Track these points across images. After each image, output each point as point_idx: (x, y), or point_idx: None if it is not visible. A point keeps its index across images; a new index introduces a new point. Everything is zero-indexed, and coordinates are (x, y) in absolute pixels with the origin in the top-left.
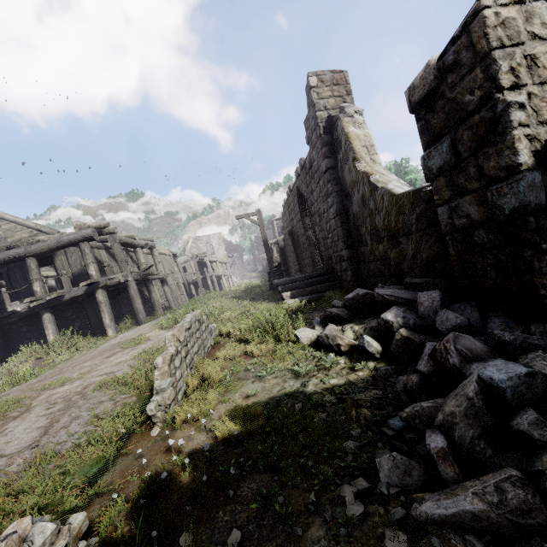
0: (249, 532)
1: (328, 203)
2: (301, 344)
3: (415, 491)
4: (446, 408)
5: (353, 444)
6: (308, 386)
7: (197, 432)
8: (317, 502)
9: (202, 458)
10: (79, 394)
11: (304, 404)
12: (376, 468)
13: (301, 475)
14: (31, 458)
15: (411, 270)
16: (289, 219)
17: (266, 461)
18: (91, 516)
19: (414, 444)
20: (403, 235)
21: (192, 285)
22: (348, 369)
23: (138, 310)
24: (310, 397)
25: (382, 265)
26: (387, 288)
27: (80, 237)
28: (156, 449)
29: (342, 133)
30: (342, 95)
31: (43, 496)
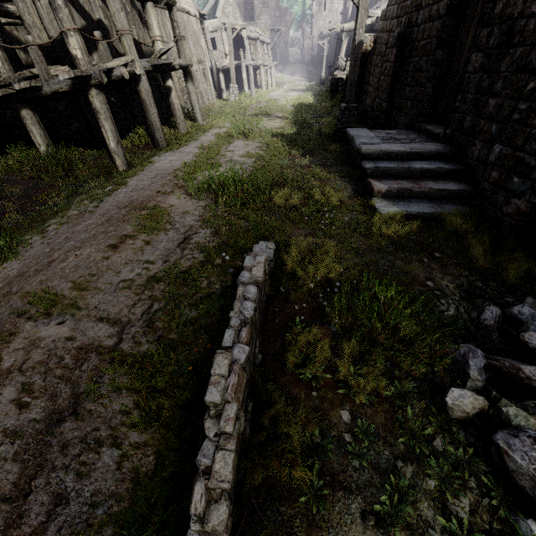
0: None
1: None
2: (444, 412)
3: None
4: None
5: None
6: None
7: None
8: None
9: None
10: (66, 382)
11: None
12: None
13: None
14: None
15: None
16: (411, 2)
17: None
18: None
19: None
20: None
21: (222, 73)
22: None
23: (153, 126)
24: None
25: None
26: None
27: None
28: None
29: None
30: None
31: None
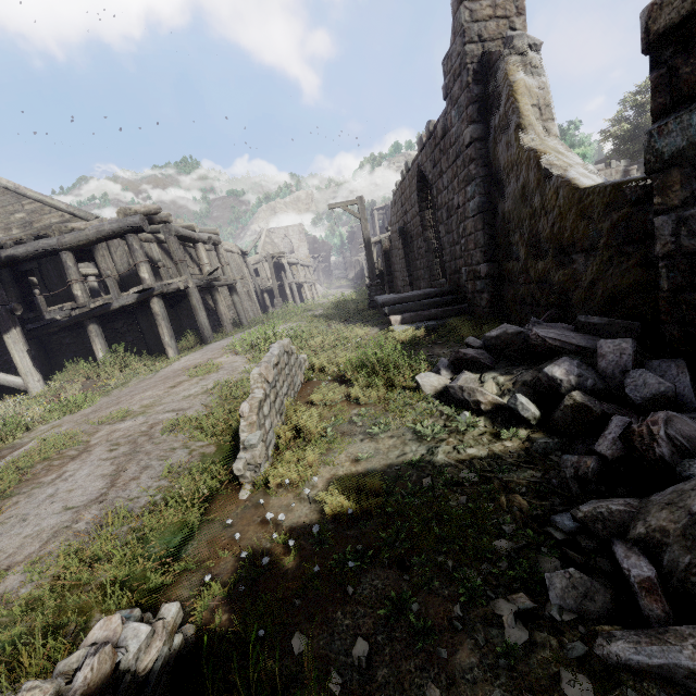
0: (379, 644)
1: (466, 194)
2: (422, 393)
3: (599, 622)
4: (652, 519)
5: (507, 544)
6: (437, 455)
7: (296, 502)
8: (464, 618)
9: (307, 537)
10: (146, 435)
11: (434, 479)
12: (541, 582)
13: (440, 579)
14: (100, 516)
15: (584, 302)
16: (401, 211)
17: (391, 553)
18: (181, 595)
19: (593, 556)
20: (581, 251)
21: (266, 293)
22: (490, 436)
23: (202, 326)
24: (442, 471)
25: (537, 290)
26: (547, 326)
27: (126, 226)
28: (248, 519)
29: (504, 83)
30: (509, 15)
31: (121, 566)
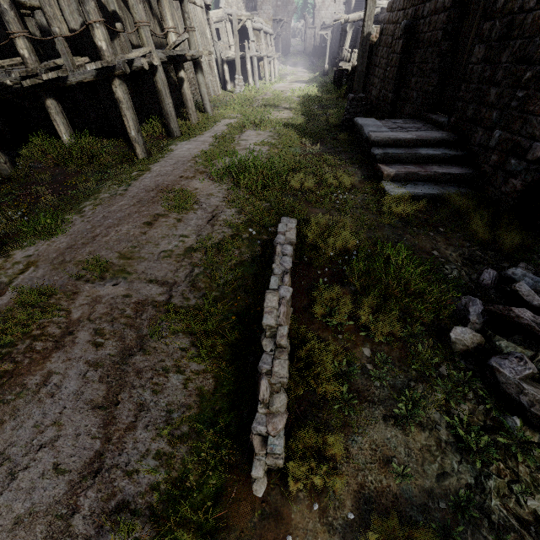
0: None
1: None
2: (448, 347)
3: None
4: None
5: None
6: (488, 493)
7: (324, 531)
8: None
9: None
10: (131, 328)
11: None
12: None
13: None
14: (99, 509)
15: None
16: None
17: None
18: None
19: None
20: None
21: (226, 64)
22: None
23: (168, 116)
24: (503, 539)
25: None
26: None
27: None
28: None
29: None
30: None
31: None
